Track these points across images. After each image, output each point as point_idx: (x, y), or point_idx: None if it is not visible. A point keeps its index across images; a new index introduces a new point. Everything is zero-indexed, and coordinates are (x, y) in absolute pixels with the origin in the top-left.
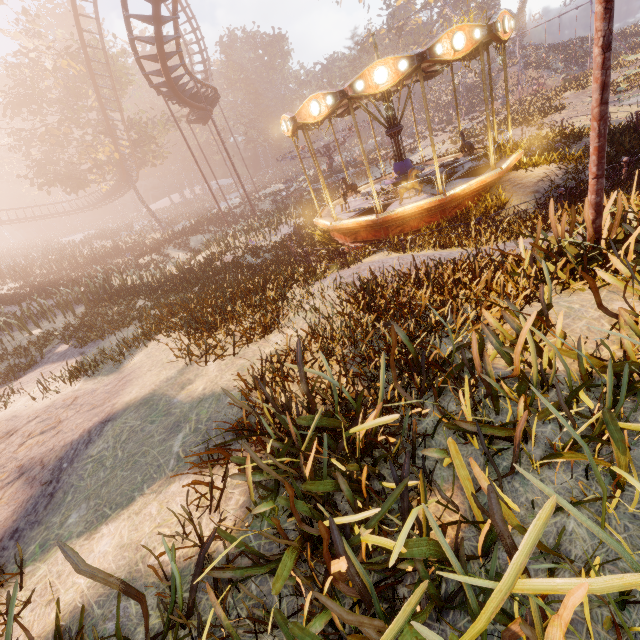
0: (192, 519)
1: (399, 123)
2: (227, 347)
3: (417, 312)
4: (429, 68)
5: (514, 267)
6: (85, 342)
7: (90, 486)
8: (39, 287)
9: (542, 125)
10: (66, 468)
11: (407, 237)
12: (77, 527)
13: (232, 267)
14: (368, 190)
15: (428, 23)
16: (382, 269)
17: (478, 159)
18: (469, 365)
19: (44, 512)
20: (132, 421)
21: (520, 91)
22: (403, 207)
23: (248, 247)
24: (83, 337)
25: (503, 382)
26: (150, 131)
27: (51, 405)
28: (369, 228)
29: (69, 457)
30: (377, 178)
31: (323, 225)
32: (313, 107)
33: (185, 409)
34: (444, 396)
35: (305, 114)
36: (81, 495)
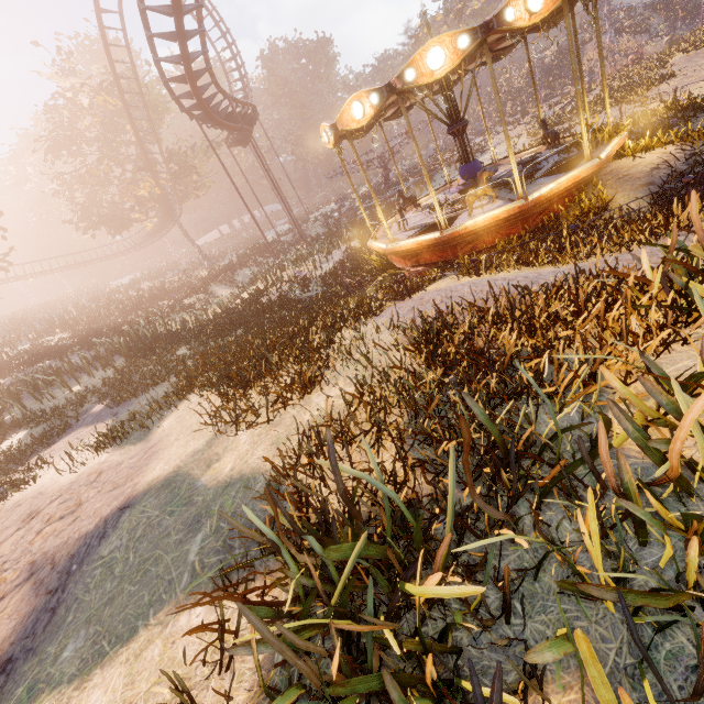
0: (189, 693)
1: (463, 117)
2: (262, 410)
3: (499, 365)
4: (497, 45)
5: (637, 293)
6: (120, 401)
7: (94, 603)
8: (85, 337)
9: (646, 100)
10: (74, 572)
11: (480, 255)
12: (70, 666)
13: (279, 304)
14: (430, 202)
15: (492, 1)
16: (450, 300)
17: (566, 150)
18: (590, 468)
19: (42, 636)
20: (150, 510)
21: (611, 64)
22: (473, 219)
23: (296, 279)
24: (118, 395)
25: (647, 490)
26: (190, 161)
27: (76, 481)
28: (433, 248)
29: (80, 556)
30: (440, 187)
31: (378, 248)
32: (355, 109)
33: (208, 497)
34: (549, 502)
35: (347, 119)
36: (82, 615)
